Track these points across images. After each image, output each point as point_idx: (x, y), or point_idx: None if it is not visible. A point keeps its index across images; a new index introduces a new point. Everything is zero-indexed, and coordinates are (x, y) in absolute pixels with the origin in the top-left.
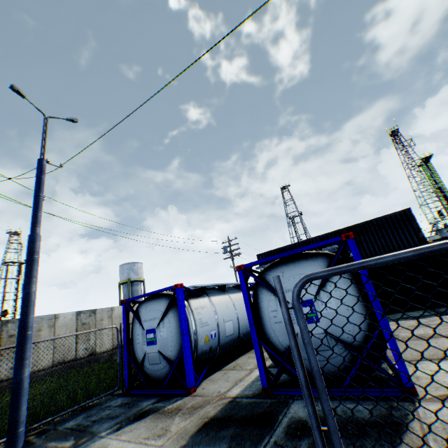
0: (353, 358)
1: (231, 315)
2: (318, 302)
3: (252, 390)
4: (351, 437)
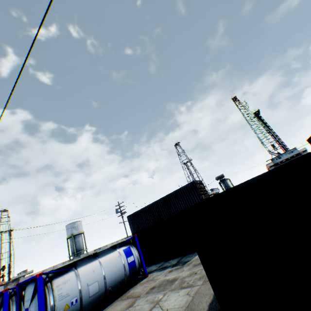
0: None
1: None
2: (30, 309)
3: None
4: None
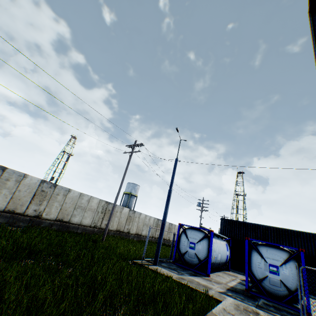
0: (289, 294)
1: (220, 251)
2: (280, 268)
3: (238, 287)
4: (287, 312)
